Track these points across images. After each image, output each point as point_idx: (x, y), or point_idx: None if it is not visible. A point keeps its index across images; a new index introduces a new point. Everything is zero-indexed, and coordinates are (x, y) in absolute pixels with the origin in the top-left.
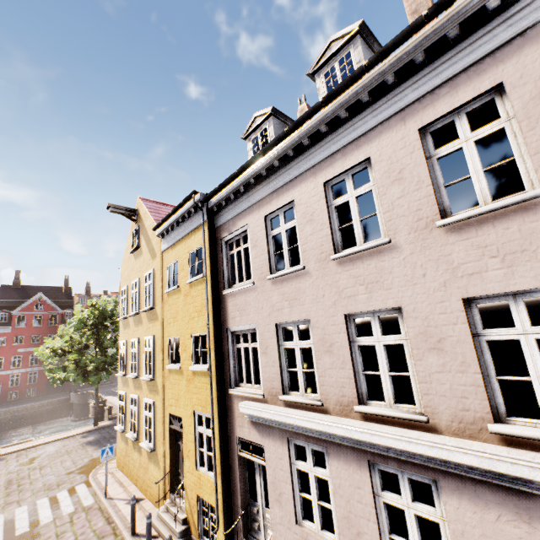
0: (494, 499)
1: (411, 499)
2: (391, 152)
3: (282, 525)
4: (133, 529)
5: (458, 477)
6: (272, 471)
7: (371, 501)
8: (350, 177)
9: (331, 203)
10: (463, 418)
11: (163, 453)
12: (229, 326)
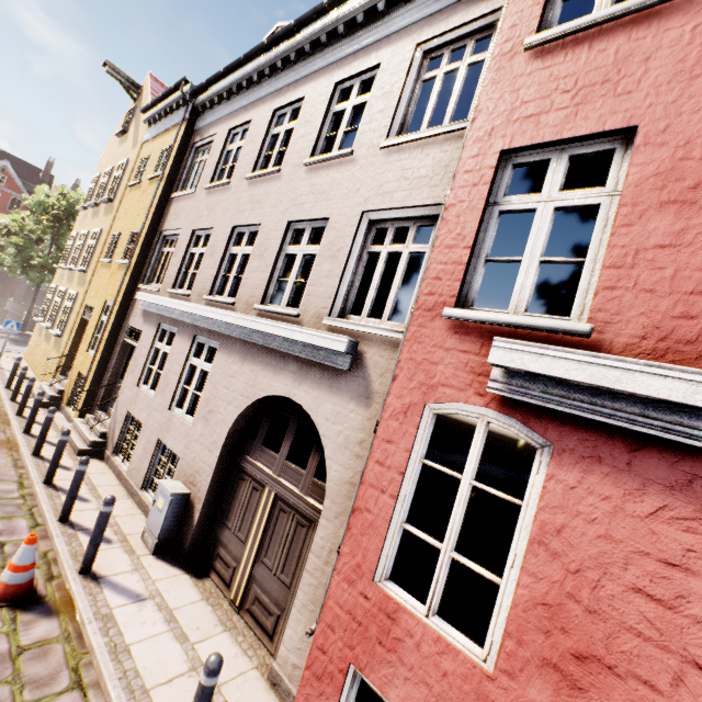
0: (237, 351)
1: (204, 360)
2: (316, 96)
3: (128, 388)
4: (10, 384)
5: (230, 340)
6: (140, 349)
7: (184, 362)
8: (291, 111)
9: (271, 131)
10: (249, 303)
11: (67, 340)
12: (164, 229)
